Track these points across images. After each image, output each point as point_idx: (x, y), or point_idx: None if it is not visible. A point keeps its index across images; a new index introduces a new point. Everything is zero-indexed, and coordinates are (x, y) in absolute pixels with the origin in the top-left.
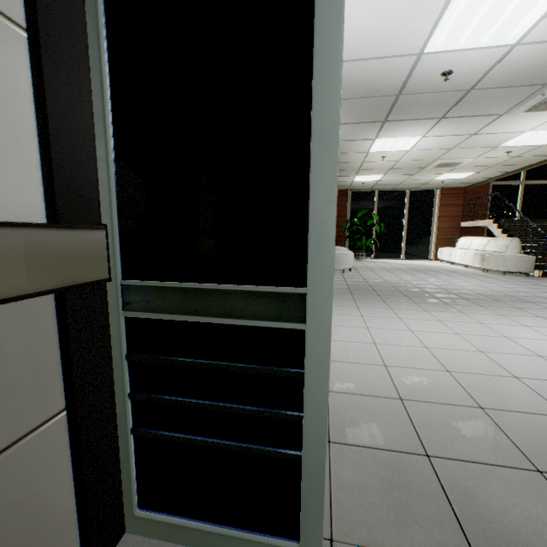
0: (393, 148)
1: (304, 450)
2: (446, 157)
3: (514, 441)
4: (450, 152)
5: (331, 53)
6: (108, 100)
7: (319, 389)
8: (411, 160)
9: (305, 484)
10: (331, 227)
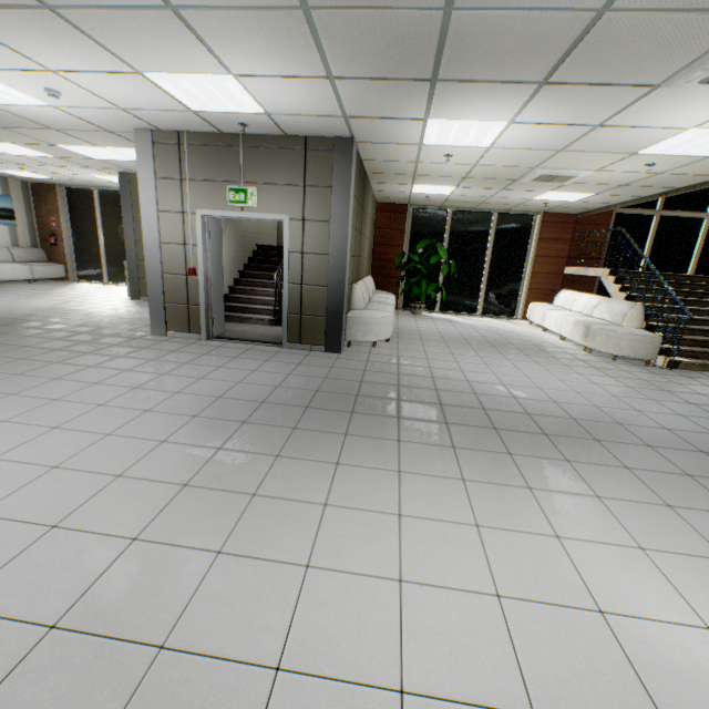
0: (462, 140)
1: None
2: (551, 165)
3: None
4: (558, 157)
5: None
6: None
7: None
8: (496, 165)
9: None
10: None
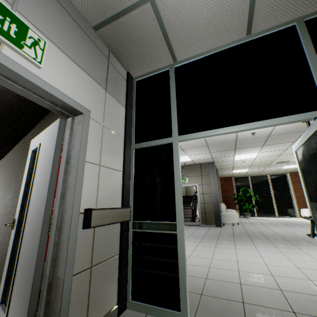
0: (246, 157)
1: (179, 272)
2: (279, 159)
3: (289, 302)
4: (280, 156)
5: (177, 171)
6: (133, 179)
7: (181, 250)
8: (260, 161)
9: (180, 284)
10: (180, 206)
